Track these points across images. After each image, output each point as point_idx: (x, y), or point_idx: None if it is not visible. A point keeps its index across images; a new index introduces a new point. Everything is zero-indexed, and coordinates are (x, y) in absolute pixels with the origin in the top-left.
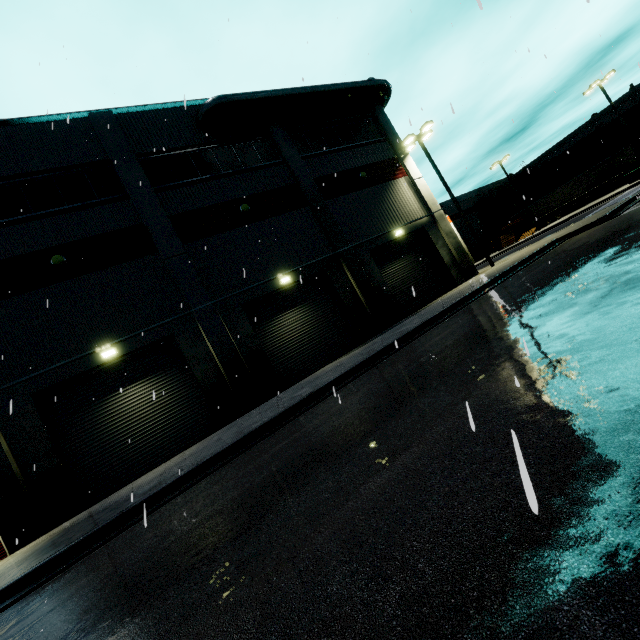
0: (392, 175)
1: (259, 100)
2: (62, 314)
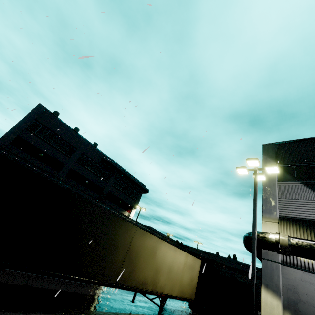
0: (127, 209)
1: (117, 168)
2: None
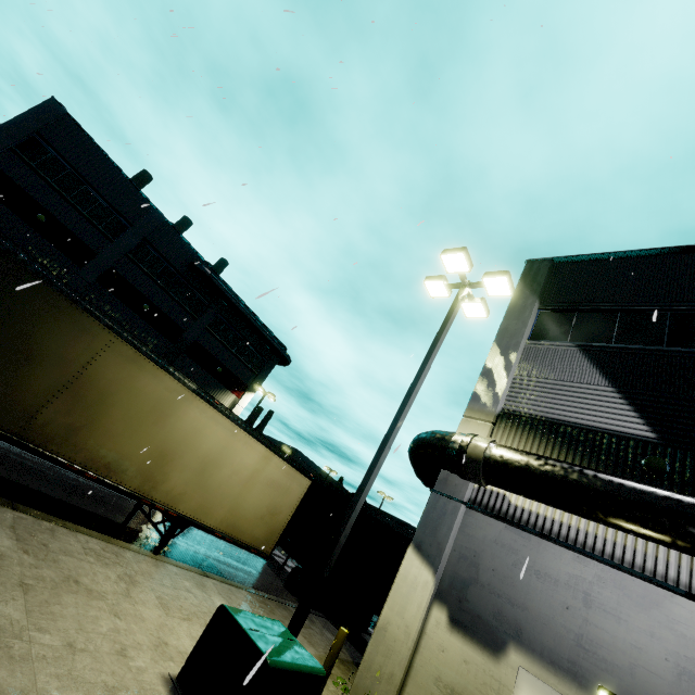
0: (233, 388)
1: (222, 293)
2: (1, 229)
